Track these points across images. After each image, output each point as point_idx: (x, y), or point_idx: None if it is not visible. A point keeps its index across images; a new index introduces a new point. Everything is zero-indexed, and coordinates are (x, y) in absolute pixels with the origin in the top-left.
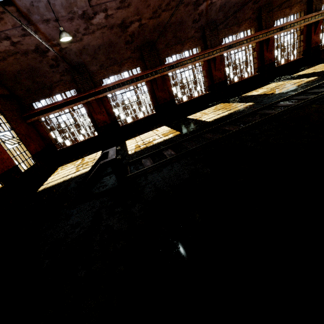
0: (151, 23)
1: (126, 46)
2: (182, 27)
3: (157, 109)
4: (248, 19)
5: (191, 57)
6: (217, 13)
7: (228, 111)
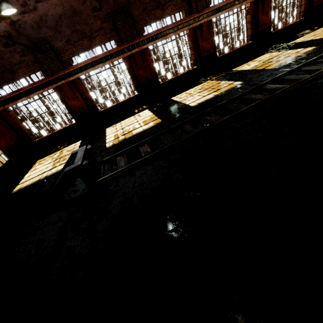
0: None
1: (94, 14)
2: None
3: (138, 90)
4: None
5: (173, 26)
6: None
7: (214, 93)
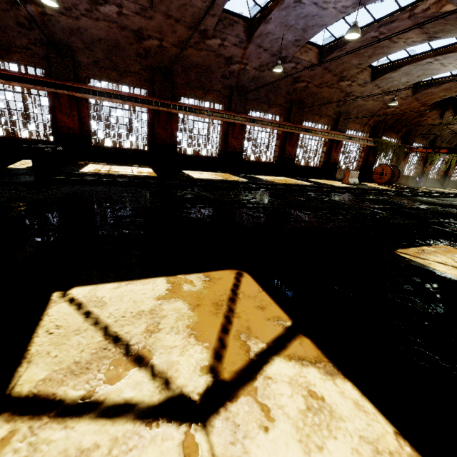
0: (174, 51)
1: (137, 58)
2: (209, 74)
3: (150, 147)
4: (279, 105)
5: (209, 110)
6: (249, 82)
7: (221, 178)
